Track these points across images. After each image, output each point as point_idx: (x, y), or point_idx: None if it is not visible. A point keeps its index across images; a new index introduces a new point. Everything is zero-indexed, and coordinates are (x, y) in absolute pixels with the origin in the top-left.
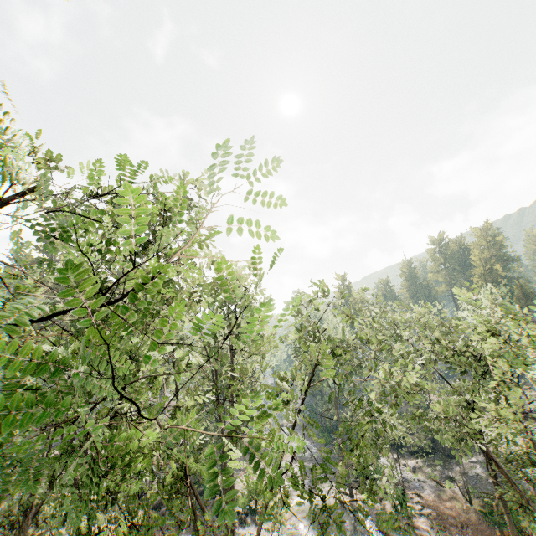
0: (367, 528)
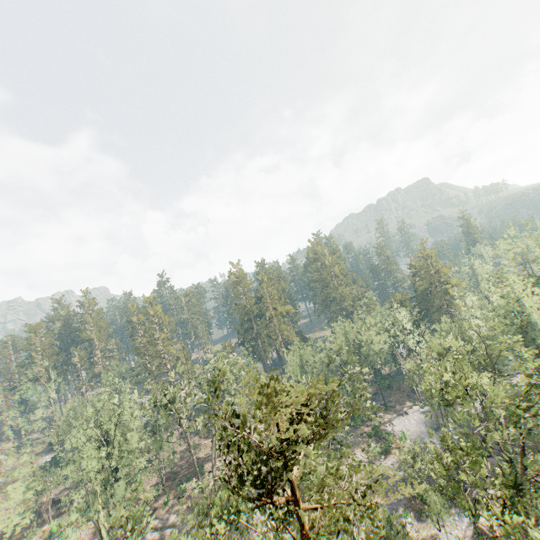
0: None
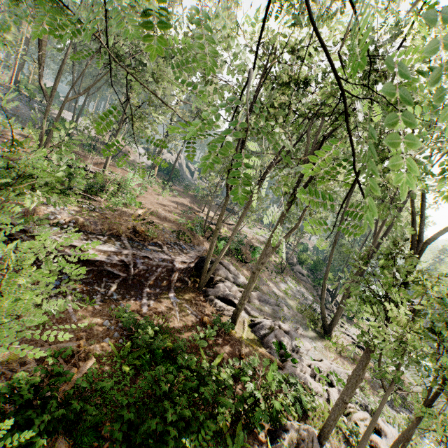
0: None
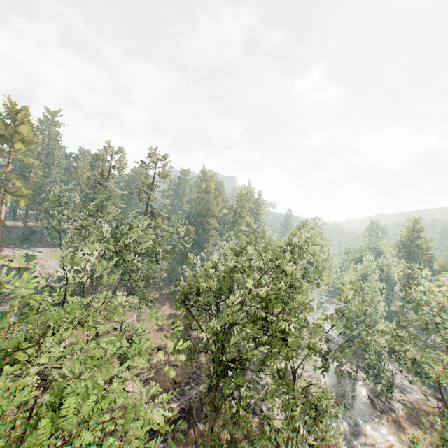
0: (359, 390)
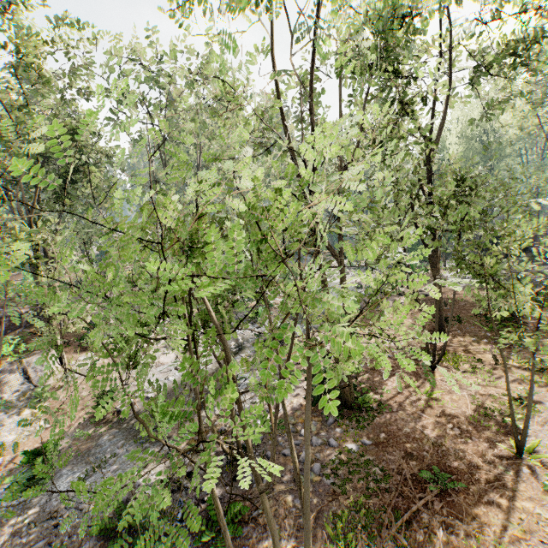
0: None
